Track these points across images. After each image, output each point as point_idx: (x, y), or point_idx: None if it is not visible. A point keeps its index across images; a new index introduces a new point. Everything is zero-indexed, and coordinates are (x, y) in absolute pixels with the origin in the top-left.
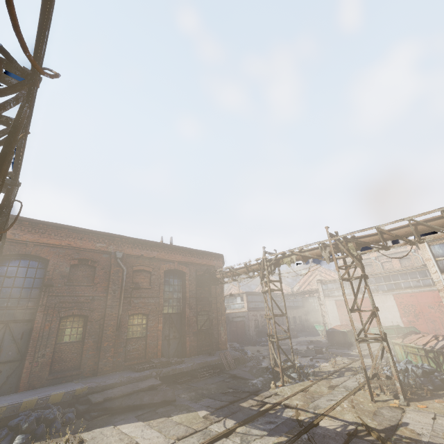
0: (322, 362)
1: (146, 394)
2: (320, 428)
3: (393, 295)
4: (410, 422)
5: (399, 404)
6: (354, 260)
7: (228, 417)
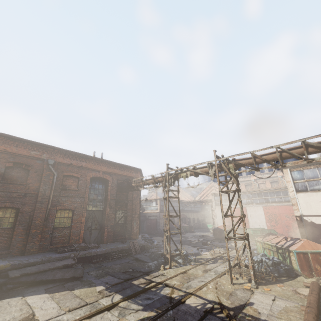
0: (205, 251)
1: (59, 271)
2: (185, 305)
3: (262, 206)
4: (255, 302)
5: (250, 287)
6: (232, 177)
7: (118, 292)
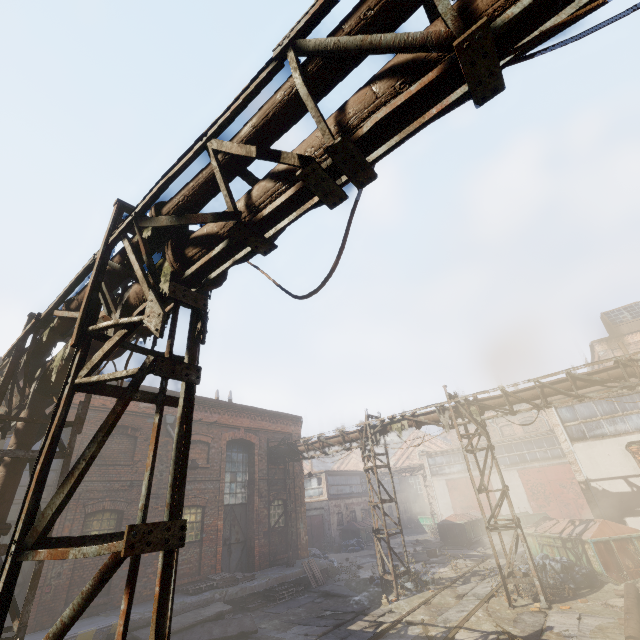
0: (439, 567)
1: (214, 625)
2: None
3: (517, 470)
4: (555, 625)
5: (540, 608)
6: (479, 427)
7: None
